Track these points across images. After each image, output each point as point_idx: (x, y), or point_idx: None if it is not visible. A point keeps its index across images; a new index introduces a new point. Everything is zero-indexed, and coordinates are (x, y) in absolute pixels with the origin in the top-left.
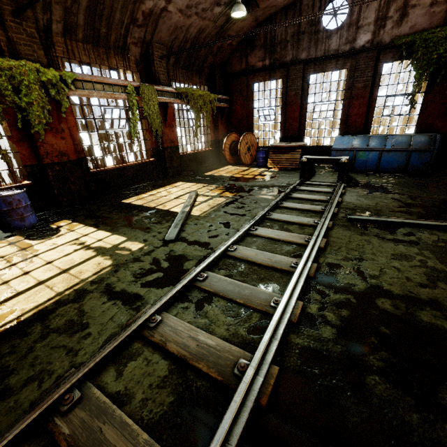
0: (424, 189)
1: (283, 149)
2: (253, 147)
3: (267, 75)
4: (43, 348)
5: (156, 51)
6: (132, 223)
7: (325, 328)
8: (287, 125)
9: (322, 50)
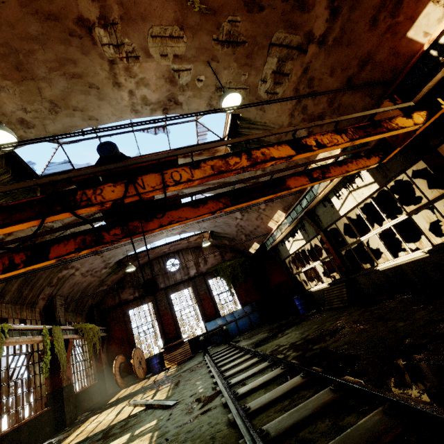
0: (269, 326)
1: (174, 347)
2: (142, 360)
3: (139, 302)
4: (194, 440)
5: (58, 301)
6: (110, 435)
7: (292, 354)
8: (166, 330)
9: (173, 281)
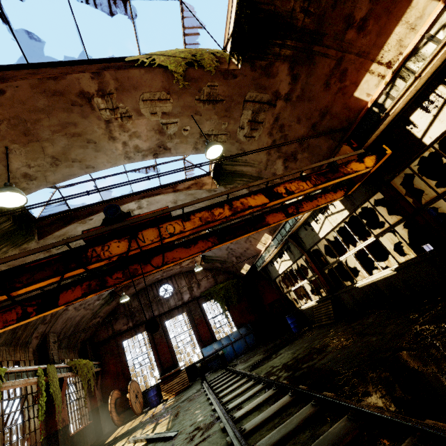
0: (264, 347)
1: (171, 376)
2: (138, 393)
3: (133, 332)
4: None
5: (51, 338)
6: None
7: (283, 374)
8: (162, 359)
9: (167, 307)
